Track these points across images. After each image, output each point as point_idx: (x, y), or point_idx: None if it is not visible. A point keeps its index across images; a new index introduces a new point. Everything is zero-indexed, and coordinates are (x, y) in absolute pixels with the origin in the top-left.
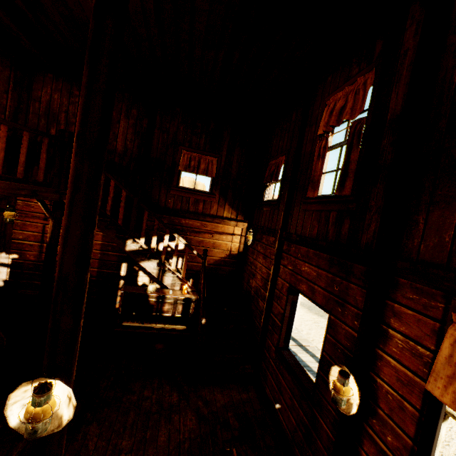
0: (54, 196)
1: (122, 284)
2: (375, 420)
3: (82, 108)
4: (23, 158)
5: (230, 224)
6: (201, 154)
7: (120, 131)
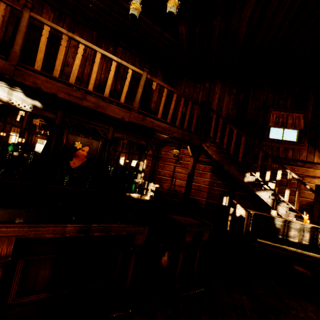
0: (198, 141)
1: (232, 211)
2: None
3: None
4: (187, 117)
5: None
6: (288, 112)
7: (223, 104)
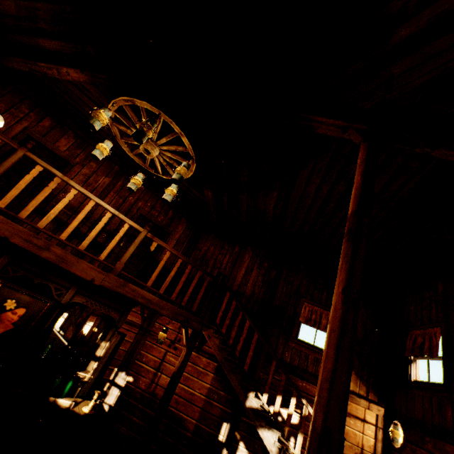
0: (198, 325)
1: None
2: None
3: (347, 269)
4: (191, 290)
5: (359, 402)
6: (322, 309)
7: (251, 277)
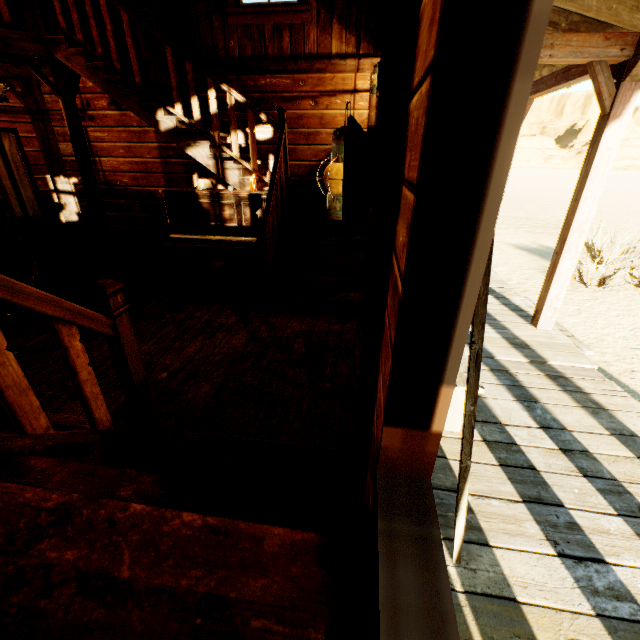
0: (38, 48)
1: None
2: (398, 223)
3: None
4: None
5: (345, 67)
6: None
7: None
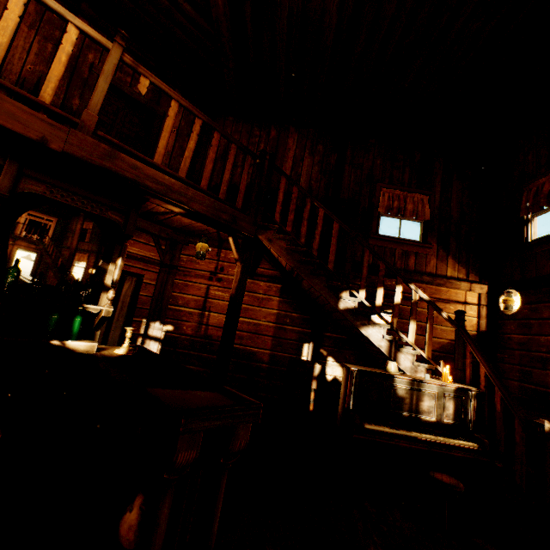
0: (250, 228)
1: (318, 370)
2: None
3: None
4: (227, 175)
5: (460, 286)
6: (406, 192)
7: (303, 170)
